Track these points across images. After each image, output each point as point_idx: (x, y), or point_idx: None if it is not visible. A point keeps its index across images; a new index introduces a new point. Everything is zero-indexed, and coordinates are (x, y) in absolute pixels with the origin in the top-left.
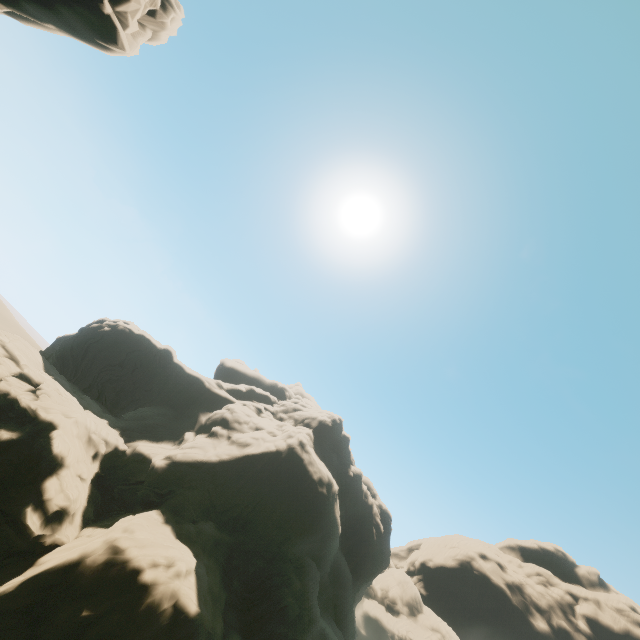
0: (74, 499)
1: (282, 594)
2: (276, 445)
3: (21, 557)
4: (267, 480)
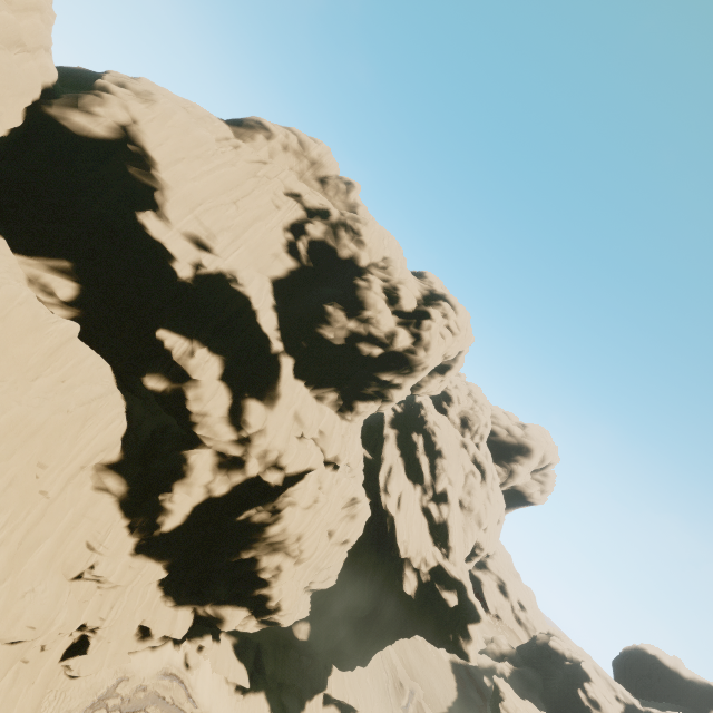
0: (601, 701)
1: None
2: None
3: None
4: None
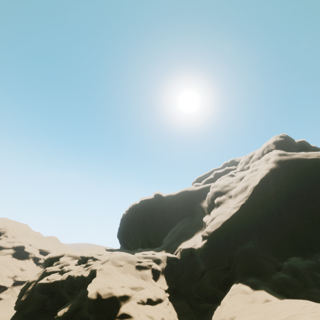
0: None
1: None
2: (265, 169)
3: None
4: (291, 192)
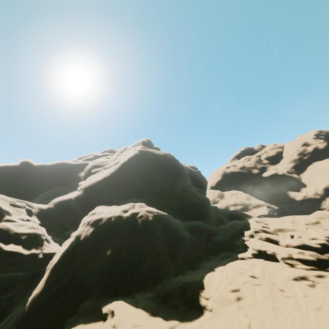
0: (36, 229)
1: (188, 199)
2: (132, 153)
3: (32, 283)
4: (142, 168)
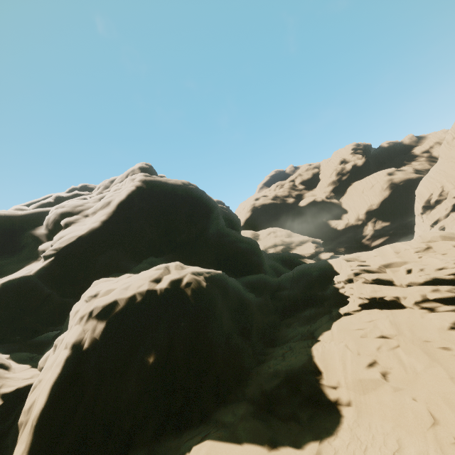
0: None
1: (232, 246)
2: (131, 186)
3: None
4: (153, 208)
